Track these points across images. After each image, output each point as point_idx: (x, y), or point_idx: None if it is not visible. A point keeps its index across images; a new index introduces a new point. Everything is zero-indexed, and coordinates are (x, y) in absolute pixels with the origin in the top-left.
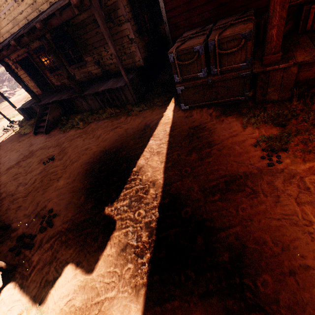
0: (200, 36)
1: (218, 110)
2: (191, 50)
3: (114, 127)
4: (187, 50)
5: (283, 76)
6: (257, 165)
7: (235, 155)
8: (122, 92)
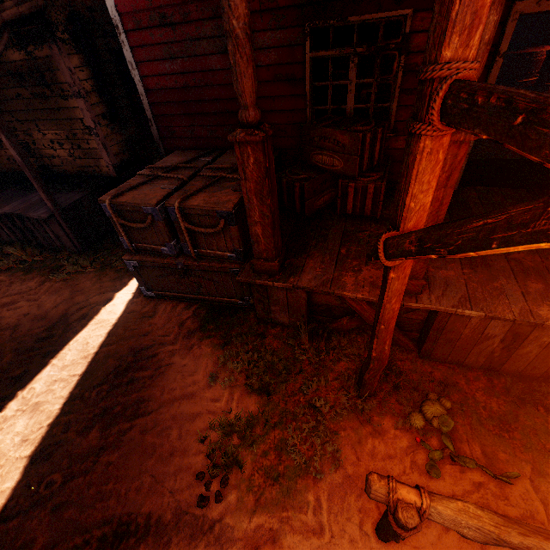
0: (170, 181)
1: (198, 318)
2: (140, 209)
3: (4, 301)
4: (133, 207)
5: (287, 294)
6: (181, 496)
7: (161, 456)
8: (47, 225)
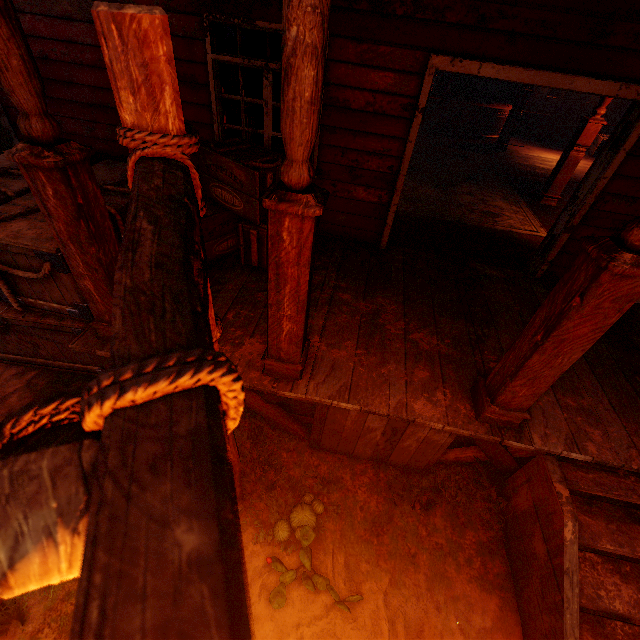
0: None
1: (32, 392)
2: None
3: None
4: None
5: None
6: None
7: None
8: None
